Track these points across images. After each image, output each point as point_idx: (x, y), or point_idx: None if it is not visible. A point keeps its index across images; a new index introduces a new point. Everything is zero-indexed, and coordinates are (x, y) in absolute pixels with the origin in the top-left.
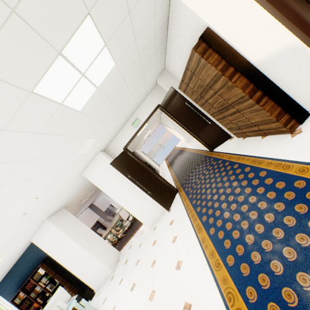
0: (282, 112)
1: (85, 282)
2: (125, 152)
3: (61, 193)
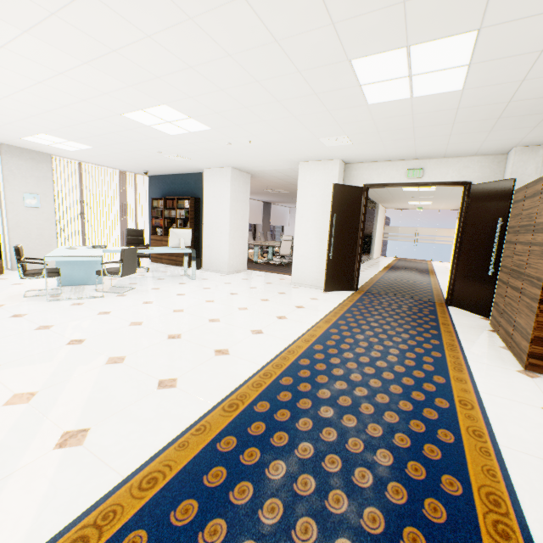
0: None
1: (203, 252)
2: (361, 190)
3: (265, 160)
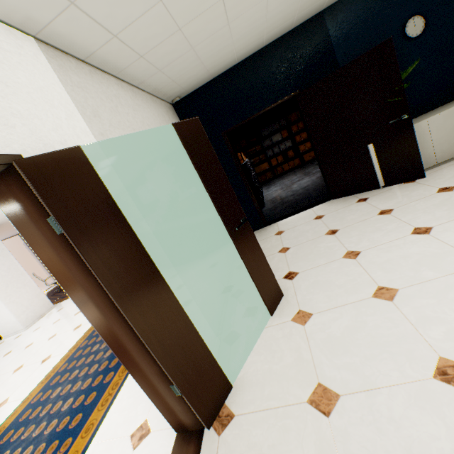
0: None
1: None
2: None
3: None
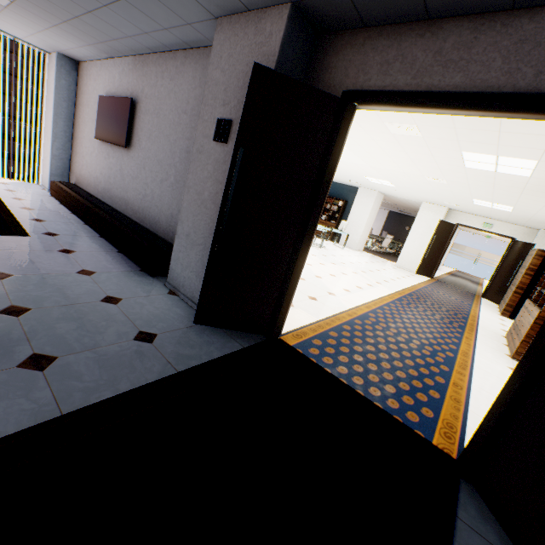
0: (512, 306)
1: (342, 234)
2: (453, 226)
3: (404, 196)
